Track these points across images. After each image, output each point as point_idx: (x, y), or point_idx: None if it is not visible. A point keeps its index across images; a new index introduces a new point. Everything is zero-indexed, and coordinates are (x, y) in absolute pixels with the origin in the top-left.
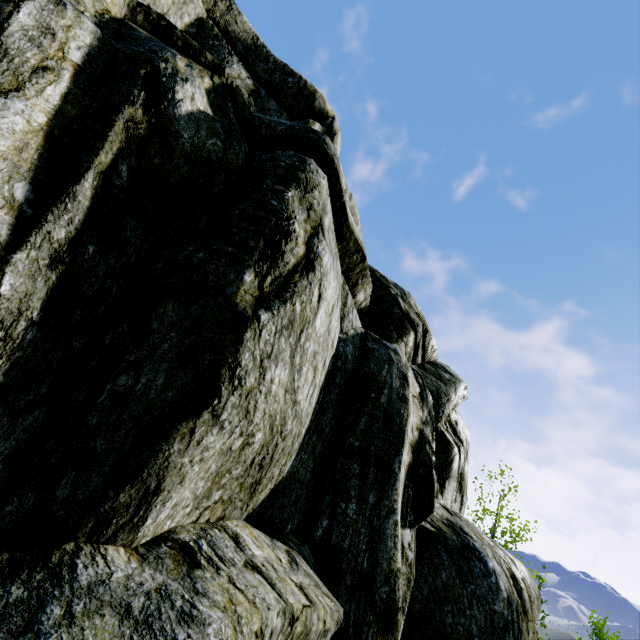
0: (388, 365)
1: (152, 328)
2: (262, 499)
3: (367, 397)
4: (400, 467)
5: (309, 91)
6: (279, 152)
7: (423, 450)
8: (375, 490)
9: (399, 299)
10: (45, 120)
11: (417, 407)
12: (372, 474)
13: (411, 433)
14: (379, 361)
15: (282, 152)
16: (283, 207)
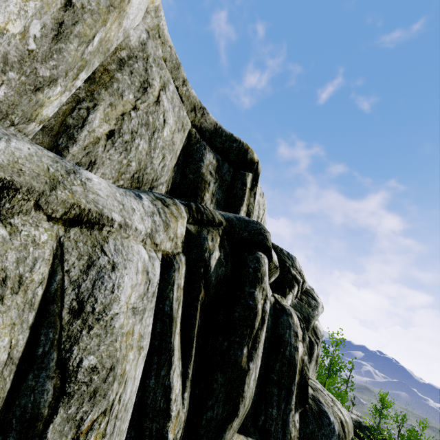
0: (289, 330)
1: (214, 387)
2: (242, 421)
3: (279, 351)
4: (295, 387)
5: (244, 149)
6: (246, 254)
7: (304, 370)
8: (284, 402)
9: (291, 268)
10: (179, 324)
11: (301, 347)
12: (283, 395)
13: (299, 364)
14: (284, 326)
15: (248, 255)
16: (254, 303)
